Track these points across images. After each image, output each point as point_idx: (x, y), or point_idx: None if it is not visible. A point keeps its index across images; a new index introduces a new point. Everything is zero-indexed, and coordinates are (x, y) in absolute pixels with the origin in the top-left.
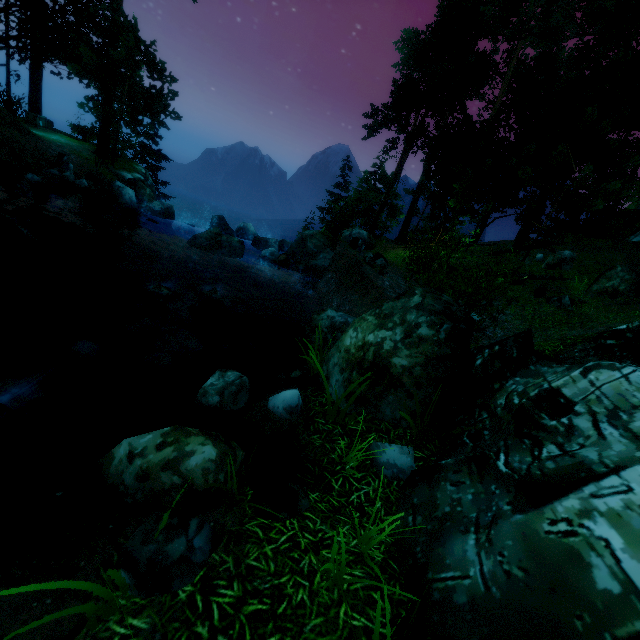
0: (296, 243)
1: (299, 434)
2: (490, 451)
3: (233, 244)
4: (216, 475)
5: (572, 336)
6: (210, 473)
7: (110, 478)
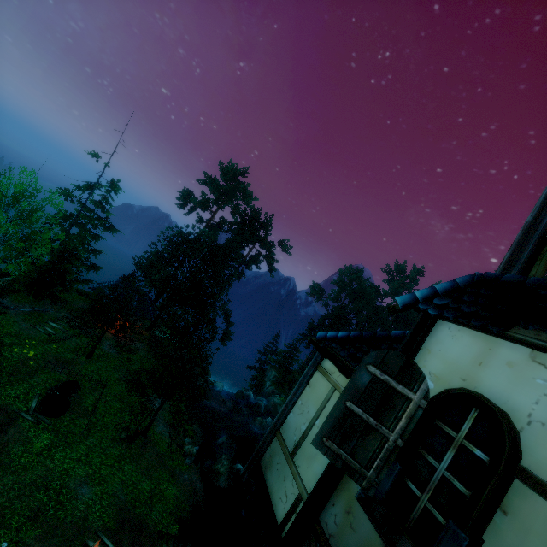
0: (271, 406)
1: None
2: None
3: (266, 425)
4: None
5: None
6: None
7: None
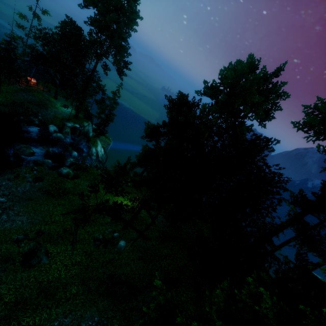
0: None
1: None
2: None
3: (25, 151)
4: None
5: None
6: None
7: None
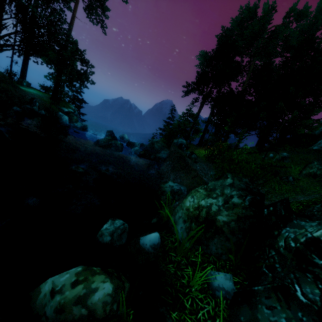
0: (149, 145)
1: (160, 264)
2: (289, 283)
3: (117, 145)
4: (111, 306)
5: (304, 200)
6: (107, 305)
7: (36, 308)
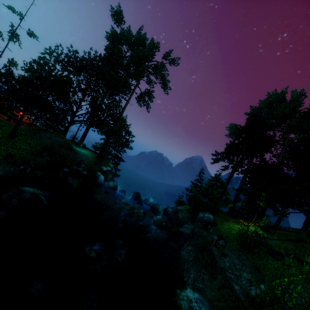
0: (172, 212)
1: None
2: None
3: (140, 214)
4: None
5: None
6: None
7: None
